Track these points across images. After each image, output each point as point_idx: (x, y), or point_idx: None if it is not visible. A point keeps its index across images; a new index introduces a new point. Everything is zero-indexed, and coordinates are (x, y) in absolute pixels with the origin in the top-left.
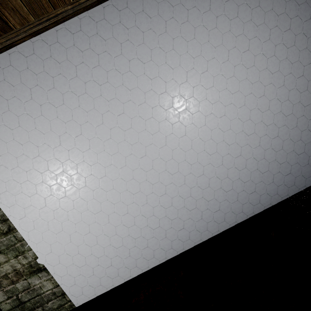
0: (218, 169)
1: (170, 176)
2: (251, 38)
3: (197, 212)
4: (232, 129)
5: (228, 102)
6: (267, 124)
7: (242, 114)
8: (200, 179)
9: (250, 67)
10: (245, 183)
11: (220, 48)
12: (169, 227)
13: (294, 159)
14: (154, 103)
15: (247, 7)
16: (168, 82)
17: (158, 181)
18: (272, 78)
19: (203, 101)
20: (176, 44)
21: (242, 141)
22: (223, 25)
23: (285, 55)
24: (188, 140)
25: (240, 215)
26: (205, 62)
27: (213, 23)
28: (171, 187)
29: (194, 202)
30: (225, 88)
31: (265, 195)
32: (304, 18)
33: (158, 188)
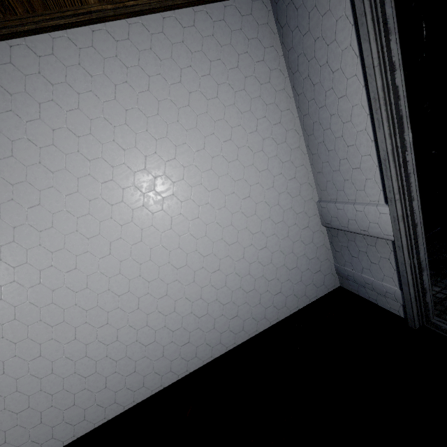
0: (133, 315)
1: (50, 329)
2: (179, 144)
3: (97, 378)
4: (152, 261)
5: (146, 224)
6: (203, 254)
7: (168, 241)
8: (102, 331)
9: (179, 181)
10: (174, 333)
11: (132, 152)
12: (47, 406)
13: (241, 298)
14: (18, 220)
15: (171, 104)
16: (44, 191)
17: (27, 338)
18: (209, 197)
19: (107, 221)
20: (59, 138)
21: (169, 276)
22: (137, 123)
23: (227, 170)
24: (81, 275)
25: (168, 376)
26: (109, 168)
27: (120, 117)
28: (51, 346)
29: (92, 364)
30: (141, 205)
31: (204, 346)
32: (249, 129)
33: (26, 348)
